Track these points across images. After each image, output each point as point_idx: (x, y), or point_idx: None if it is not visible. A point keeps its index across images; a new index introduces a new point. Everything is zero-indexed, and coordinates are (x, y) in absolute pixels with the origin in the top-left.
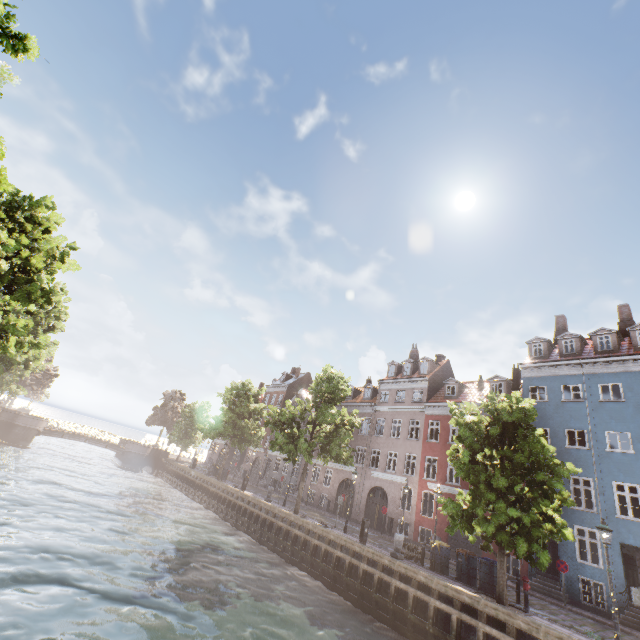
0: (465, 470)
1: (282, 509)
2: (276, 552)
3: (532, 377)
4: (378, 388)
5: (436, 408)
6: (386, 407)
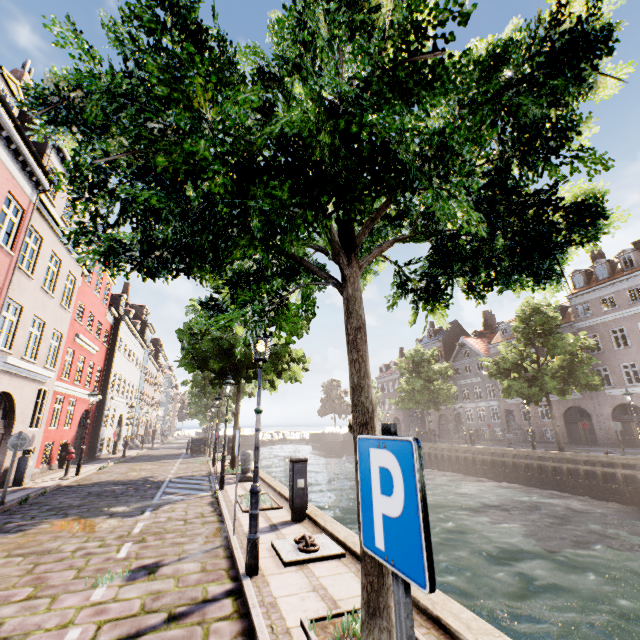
0: None
1: (546, 451)
2: (564, 492)
3: None
4: (569, 305)
5: None
6: (593, 320)
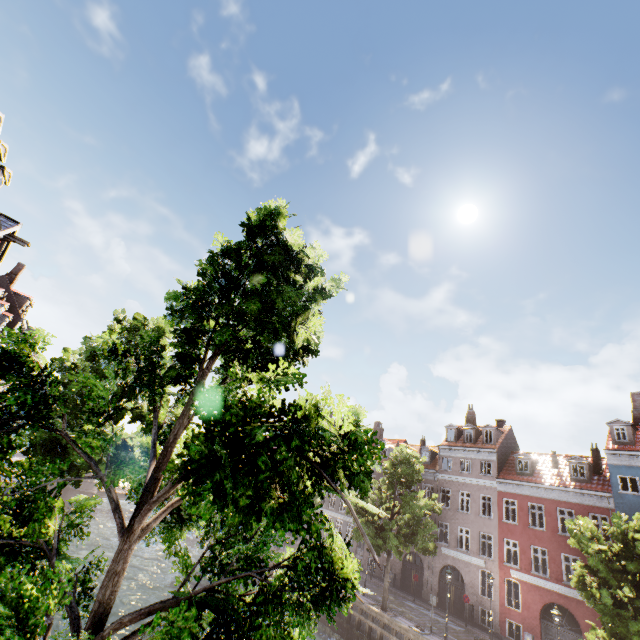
0: (607, 613)
1: (370, 606)
2: None
3: (620, 465)
4: (438, 453)
5: (510, 485)
6: (450, 476)
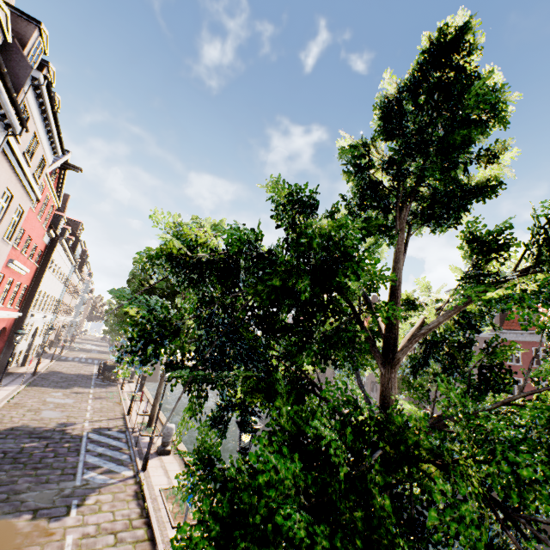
0: None
1: None
2: None
3: None
4: None
5: (513, 334)
6: None
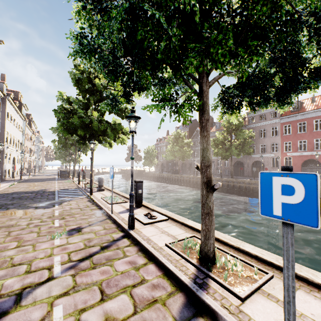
0: None
1: (226, 178)
2: (230, 193)
3: None
4: (247, 117)
5: (287, 118)
6: (254, 125)
